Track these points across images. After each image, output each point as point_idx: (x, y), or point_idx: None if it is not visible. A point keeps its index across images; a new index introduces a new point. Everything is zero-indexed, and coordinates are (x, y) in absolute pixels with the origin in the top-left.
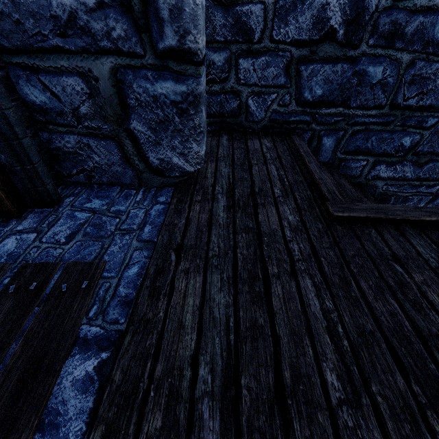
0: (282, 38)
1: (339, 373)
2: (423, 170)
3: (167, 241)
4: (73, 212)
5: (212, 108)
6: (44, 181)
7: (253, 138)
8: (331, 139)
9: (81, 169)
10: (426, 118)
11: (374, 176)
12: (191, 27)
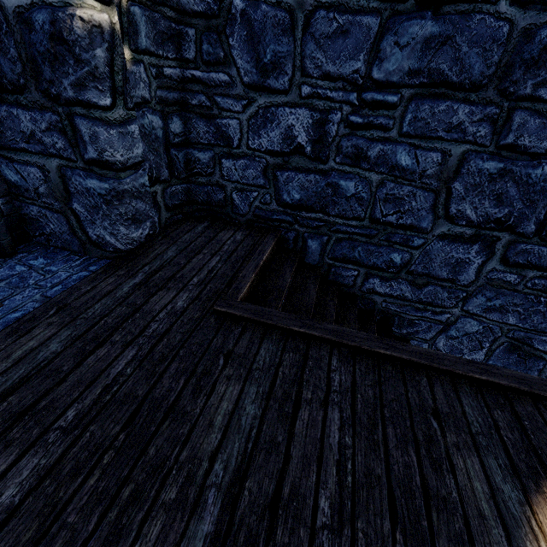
0: (258, 147)
1: (80, 412)
2: (423, 292)
3: (60, 300)
4: (16, 265)
5: (200, 196)
6: (0, 237)
7: (230, 230)
8: (316, 242)
9: (42, 232)
10: (411, 237)
11: (370, 289)
12: (108, 147)
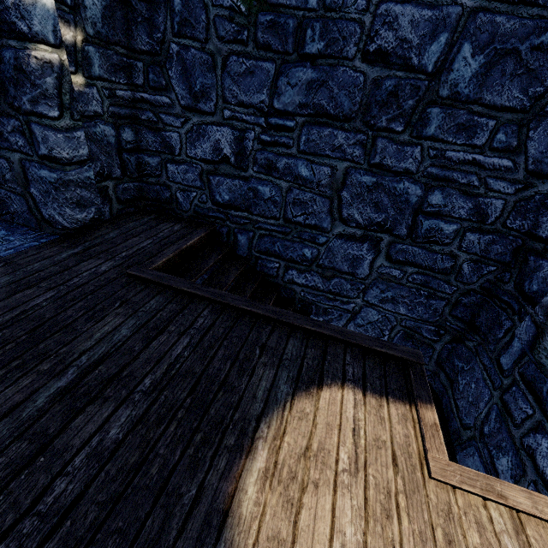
0: (194, 156)
1: None
2: (332, 284)
3: (9, 259)
4: None
5: (151, 194)
6: None
7: (172, 222)
8: (245, 237)
9: (8, 211)
10: (316, 235)
11: (290, 280)
12: (56, 147)
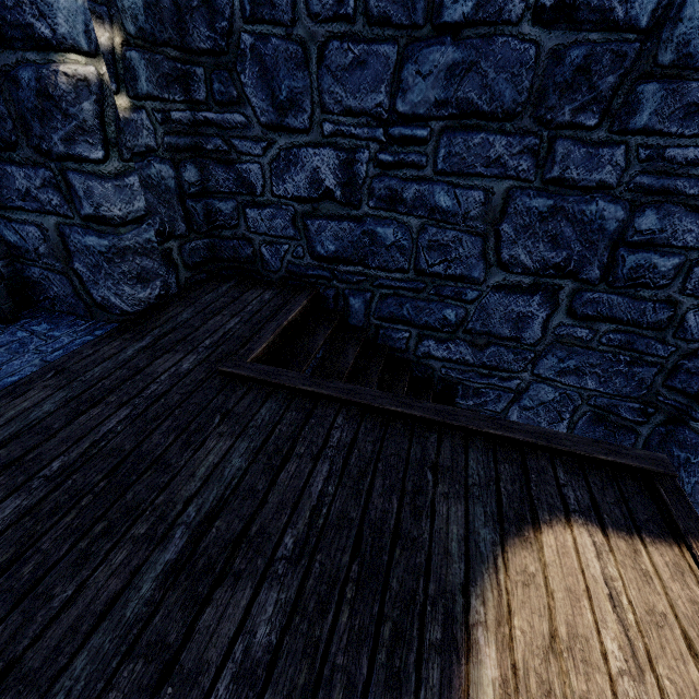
0: (283, 194)
1: (65, 464)
2: (486, 355)
3: (59, 364)
4: (17, 331)
5: (226, 252)
6: (0, 302)
7: (260, 289)
8: (359, 300)
9: (47, 296)
10: (463, 289)
11: (426, 353)
12: (104, 202)
